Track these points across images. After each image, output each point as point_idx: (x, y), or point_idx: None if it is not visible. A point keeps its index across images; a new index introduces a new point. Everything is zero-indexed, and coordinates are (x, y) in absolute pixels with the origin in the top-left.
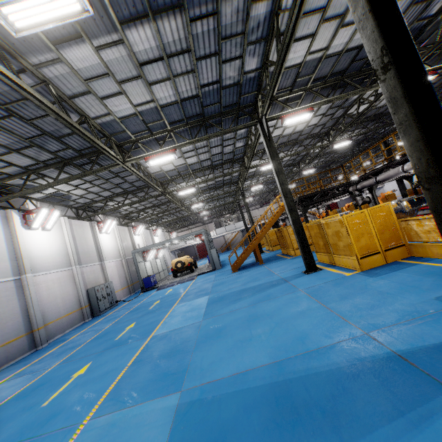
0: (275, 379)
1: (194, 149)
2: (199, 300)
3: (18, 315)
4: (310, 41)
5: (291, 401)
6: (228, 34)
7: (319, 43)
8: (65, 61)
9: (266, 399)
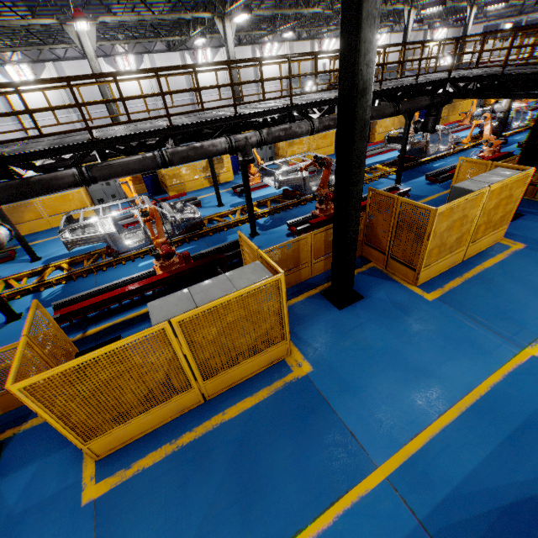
0: None
1: None
2: None
3: None
4: None
5: None
6: None
7: None
8: None
9: None
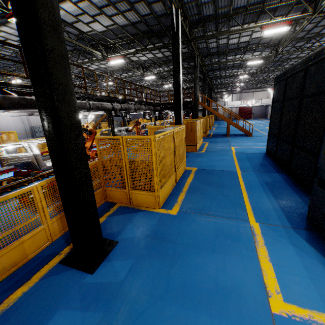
0: None
1: None
2: None
3: None
4: None
5: None
6: None
7: None
8: None
9: None
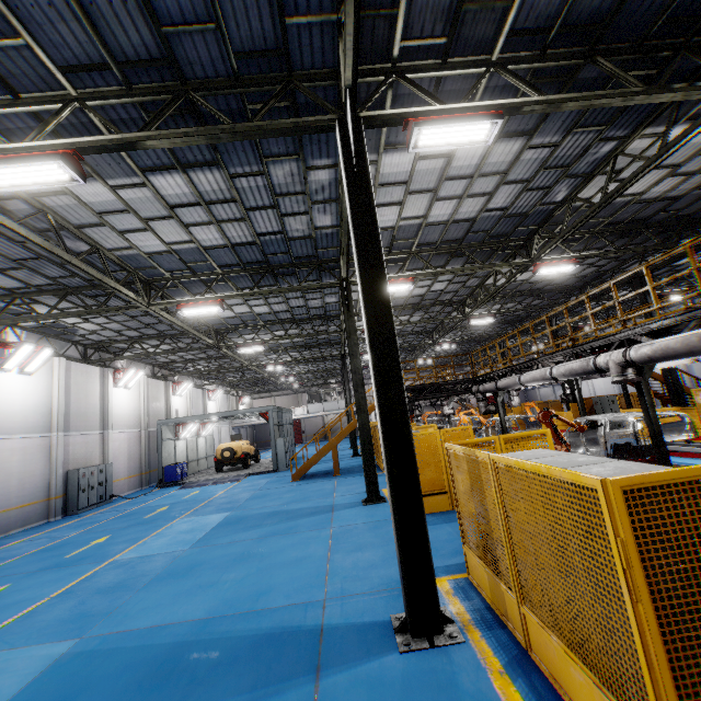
0: (186, 638)
1: (262, 297)
2: (213, 517)
3: None
4: (399, 207)
5: (175, 664)
6: (284, 192)
7: (413, 211)
8: (72, 194)
9: (155, 659)
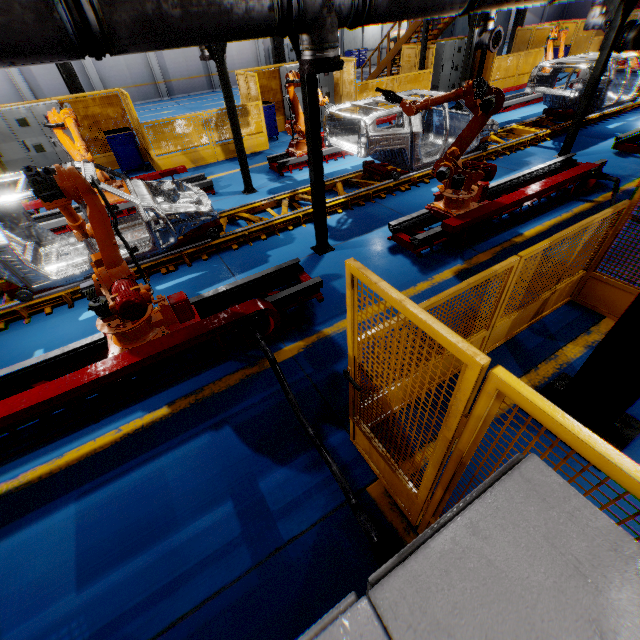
0: None
1: None
2: None
3: (198, 58)
4: None
5: None
6: None
7: None
8: None
9: None
